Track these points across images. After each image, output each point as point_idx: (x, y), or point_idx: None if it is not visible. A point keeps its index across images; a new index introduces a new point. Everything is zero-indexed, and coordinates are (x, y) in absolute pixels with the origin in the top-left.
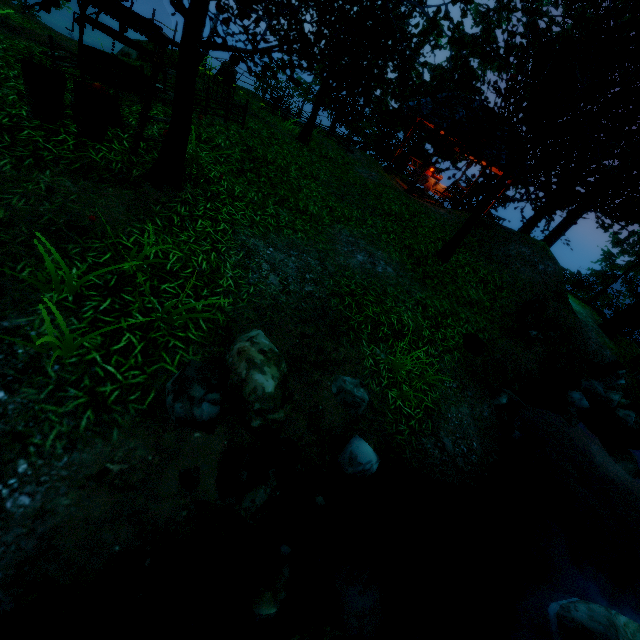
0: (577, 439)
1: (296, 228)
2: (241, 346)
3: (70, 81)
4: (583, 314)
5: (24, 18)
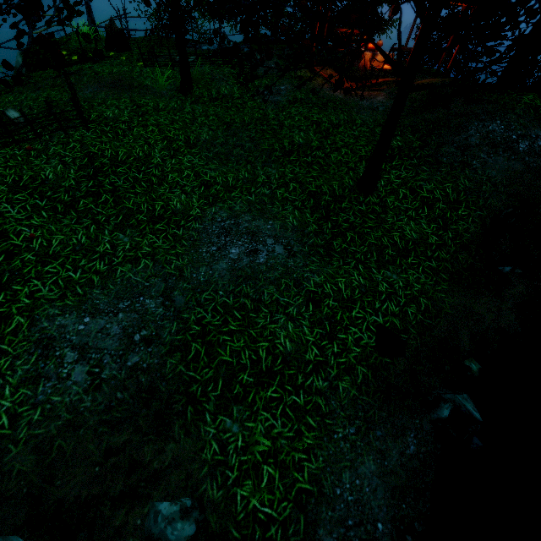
0: None
1: (139, 255)
2: None
3: None
4: None
5: None
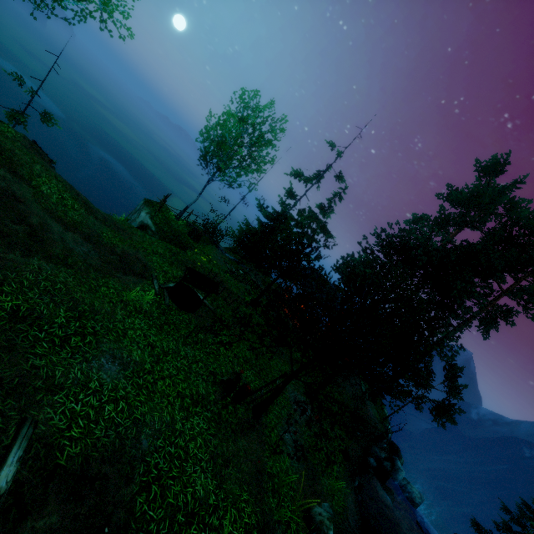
0: (373, 485)
1: (283, 406)
2: (321, 519)
3: (184, 327)
4: (364, 390)
5: (111, 231)
